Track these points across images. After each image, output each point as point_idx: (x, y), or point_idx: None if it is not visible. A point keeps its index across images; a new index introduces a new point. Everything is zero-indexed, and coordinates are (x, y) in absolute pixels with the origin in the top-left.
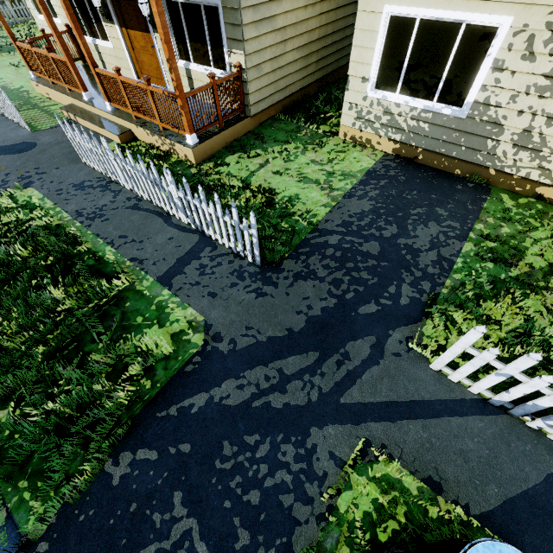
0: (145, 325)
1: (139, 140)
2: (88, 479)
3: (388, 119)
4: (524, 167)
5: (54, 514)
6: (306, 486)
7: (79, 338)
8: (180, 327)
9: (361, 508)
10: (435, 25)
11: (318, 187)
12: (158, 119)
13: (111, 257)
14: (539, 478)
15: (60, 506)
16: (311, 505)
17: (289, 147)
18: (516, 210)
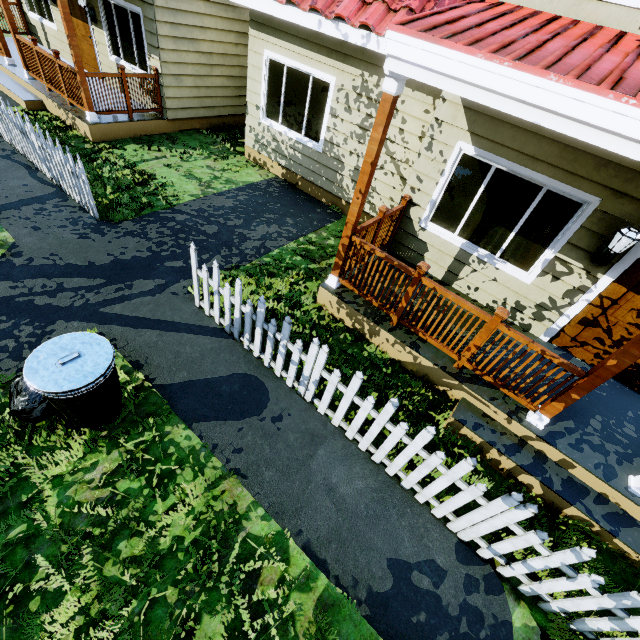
0: None
1: (49, 112)
2: None
3: (276, 145)
4: None
5: None
6: (25, 351)
7: None
8: None
9: None
10: (296, 73)
11: (197, 183)
12: (66, 94)
13: None
14: (226, 374)
15: None
16: (20, 361)
17: (195, 152)
18: None
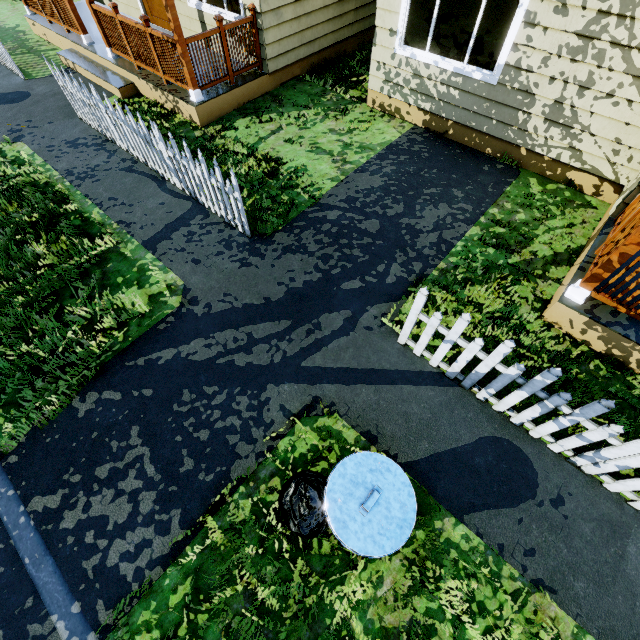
0: (125, 285)
1: (143, 96)
2: (56, 410)
3: (417, 84)
4: (555, 146)
5: (25, 436)
6: (253, 430)
7: (59, 293)
8: (158, 290)
9: (299, 450)
10: None
11: (330, 159)
12: (161, 70)
13: (98, 218)
14: (471, 439)
15: (29, 430)
16: (254, 444)
17: (309, 113)
18: (540, 196)
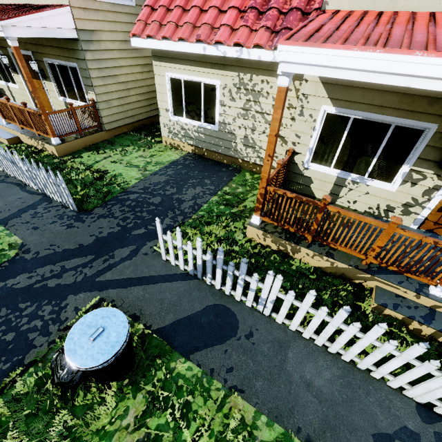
0: None
1: (24, 143)
2: None
3: (184, 132)
4: (252, 157)
5: None
6: (50, 326)
7: None
8: (2, 247)
9: None
10: (191, 83)
11: (137, 169)
12: (34, 129)
13: None
14: (201, 308)
15: None
16: (49, 336)
17: (129, 148)
18: (250, 180)
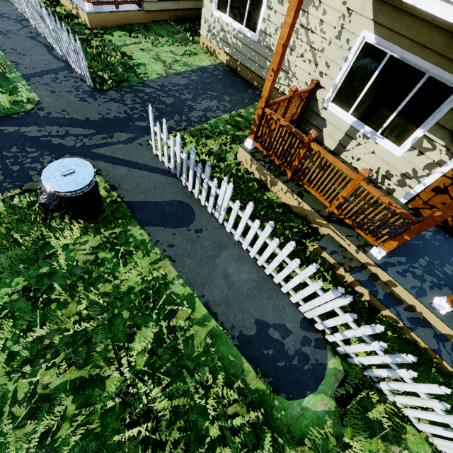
0: (0, 92)
1: (60, 3)
2: None
3: (223, 35)
4: (283, 84)
5: None
6: None
7: None
8: (21, 99)
9: None
10: None
11: (162, 65)
12: None
13: None
14: (169, 200)
15: None
16: None
17: (163, 40)
18: None
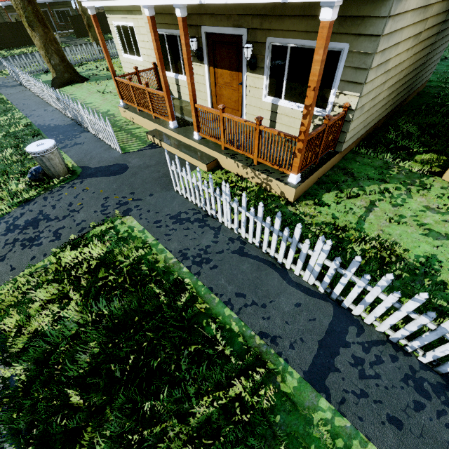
0: None
1: (223, 168)
2: None
3: None
4: None
5: None
6: None
7: None
8: None
9: None
10: None
11: None
12: (255, 154)
13: (238, 329)
14: None
15: None
16: None
17: (389, 187)
18: None
